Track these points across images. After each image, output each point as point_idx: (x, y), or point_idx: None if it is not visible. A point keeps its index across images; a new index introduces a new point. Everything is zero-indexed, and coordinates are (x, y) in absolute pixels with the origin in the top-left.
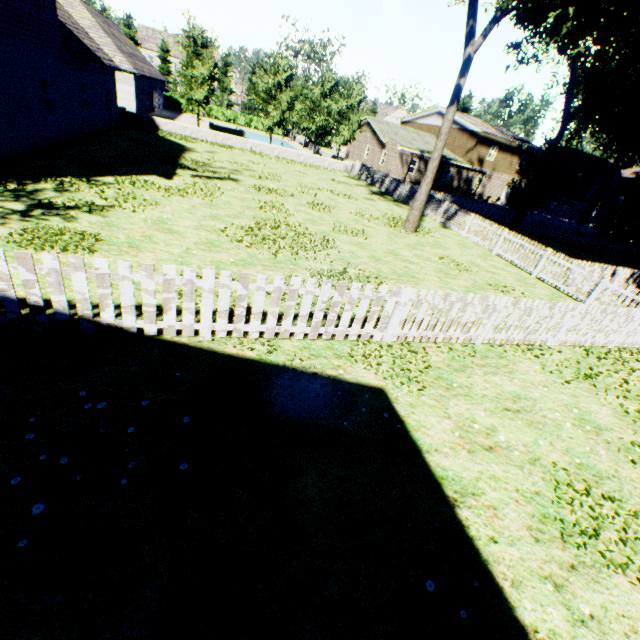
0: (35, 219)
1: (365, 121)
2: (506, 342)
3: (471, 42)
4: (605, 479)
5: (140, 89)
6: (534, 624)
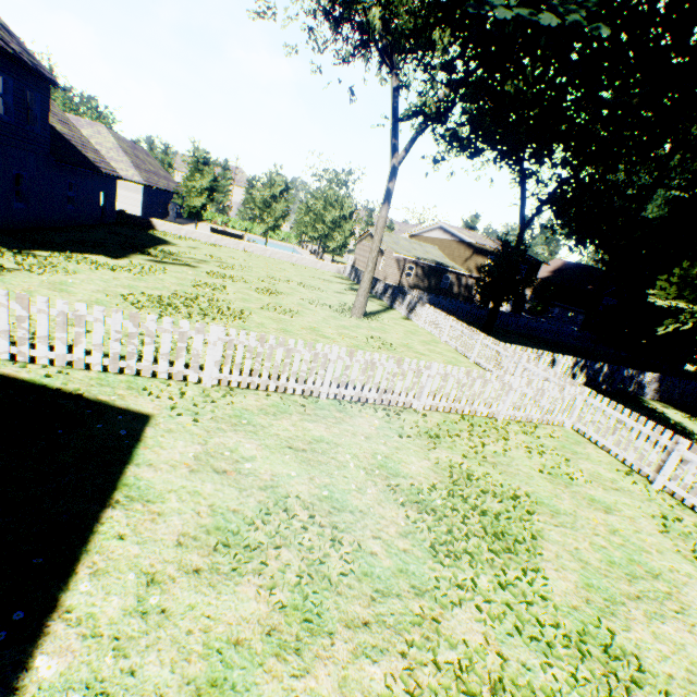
0: None
1: (369, 232)
2: (360, 400)
3: (395, 155)
4: (346, 512)
5: (150, 198)
6: (76, 606)
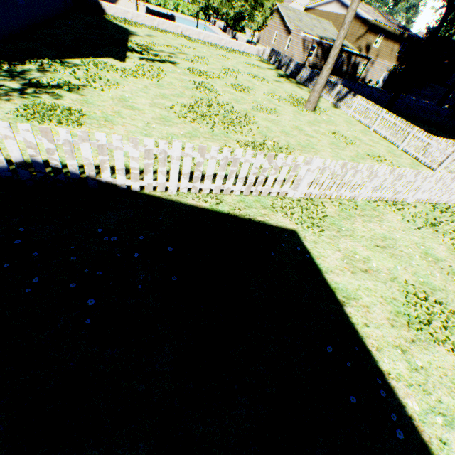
0: (31, 96)
1: (275, 7)
2: (379, 199)
3: None
4: (437, 291)
5: None
6: (388, 370)
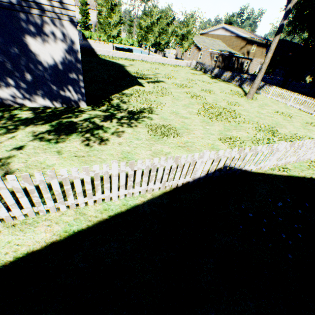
0: (140, 121)
1: None
2: None
3: (291, 1)
4: None
5: None
6: None
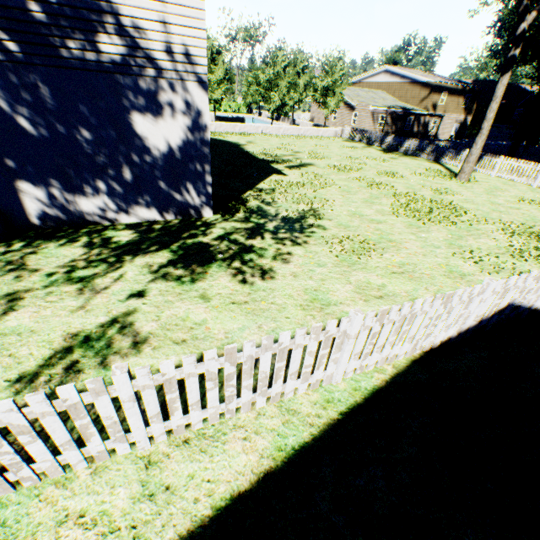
0: (308, 233)
1: None
2: None
3: (525, 18)
4: None
5: None
6: None
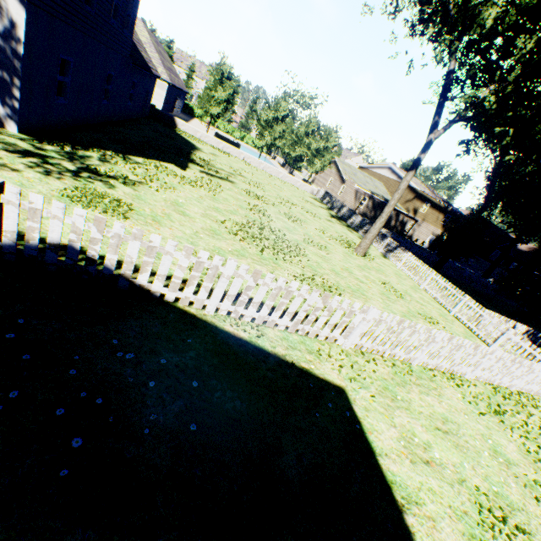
0: (83, 180)
1: (333, 159)
2: (435, 367)
3: (434, 131)
4: (516, 510)
5: (169, 94)
6: None
